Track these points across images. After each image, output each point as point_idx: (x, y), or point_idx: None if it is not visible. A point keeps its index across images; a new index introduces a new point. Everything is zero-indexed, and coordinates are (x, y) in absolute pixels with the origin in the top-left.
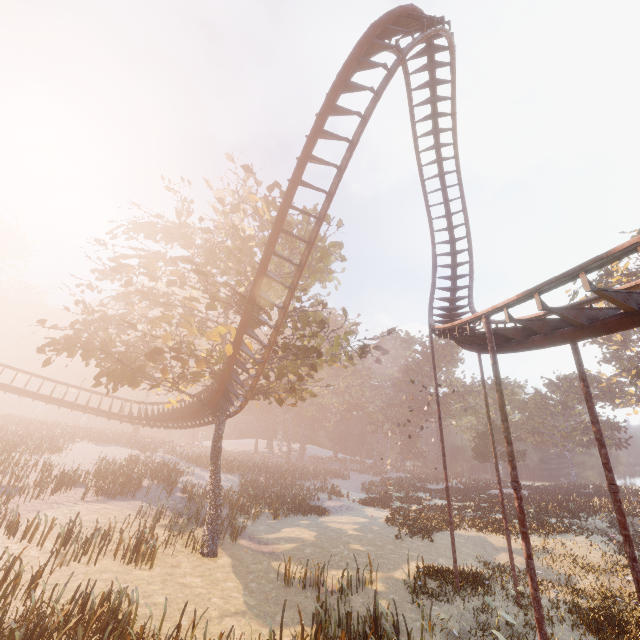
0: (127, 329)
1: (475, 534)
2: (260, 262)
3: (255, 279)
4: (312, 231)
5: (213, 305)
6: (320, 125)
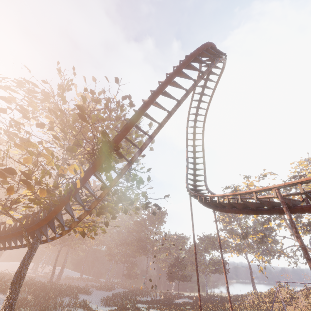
0: None
1: None
2: (125, 127)
3: (117, 138)
4: (163, 120)
5: (74, 148)
6: (182, 68)
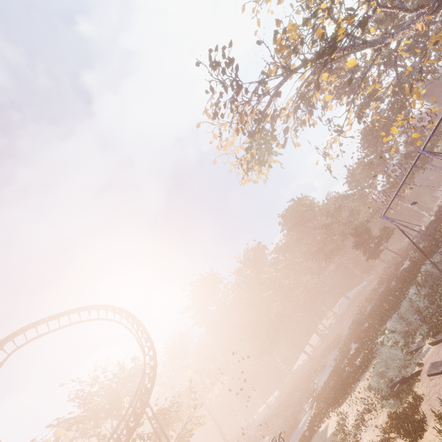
0: None
1: (326, 423)
2: None
3: None
4: None
5: None
6: None
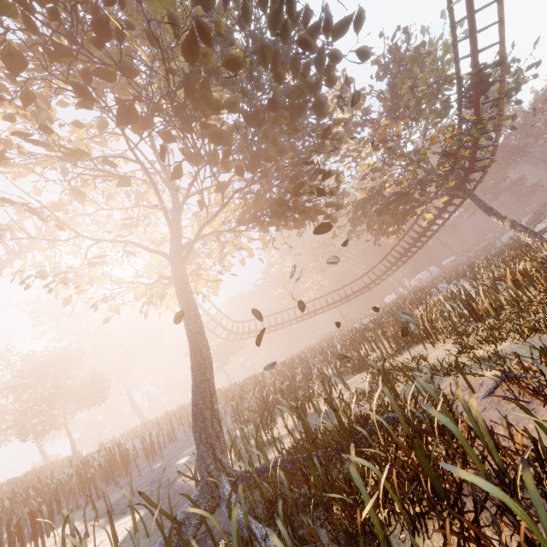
0: (373, 202)
1: None
2: (472, 47)
3: (474, 61)
4: None
5: (447, 111)
6: None
